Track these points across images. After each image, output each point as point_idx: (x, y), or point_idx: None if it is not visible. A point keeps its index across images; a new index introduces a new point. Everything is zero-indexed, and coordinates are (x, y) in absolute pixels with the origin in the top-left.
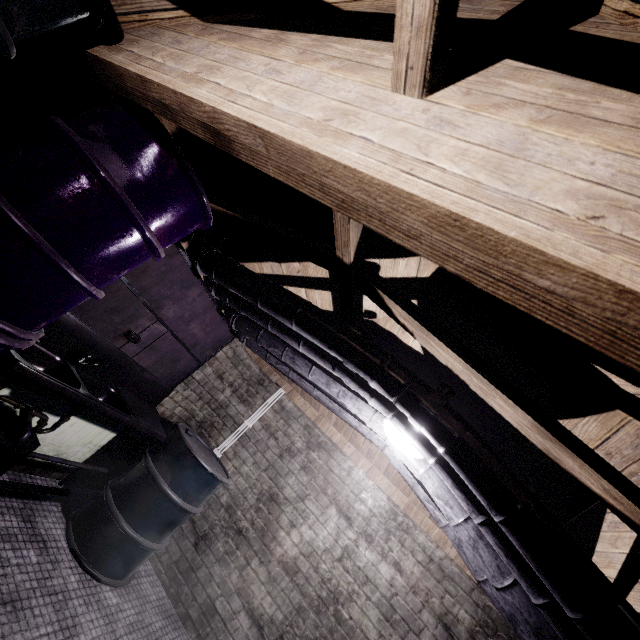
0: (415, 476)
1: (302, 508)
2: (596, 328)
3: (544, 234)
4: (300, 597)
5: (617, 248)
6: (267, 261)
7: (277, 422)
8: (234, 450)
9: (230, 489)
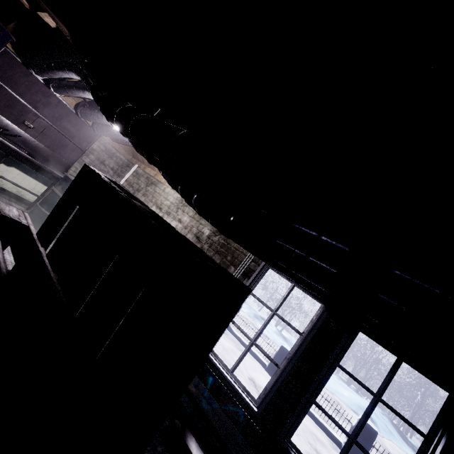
0: None
1: None
2: None
3: None
4: None
5: None
6: None
7: (134, 180)
8: None
9: None
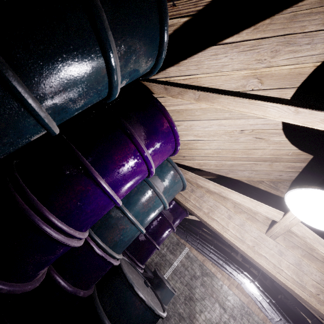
0: (257, 299)
1: (204, 303)
2: (320, 315)
3: (309, 298)
4: None
5: (322, 304)
6: None
7: (187, 263)
8: (171, 276)
9: None
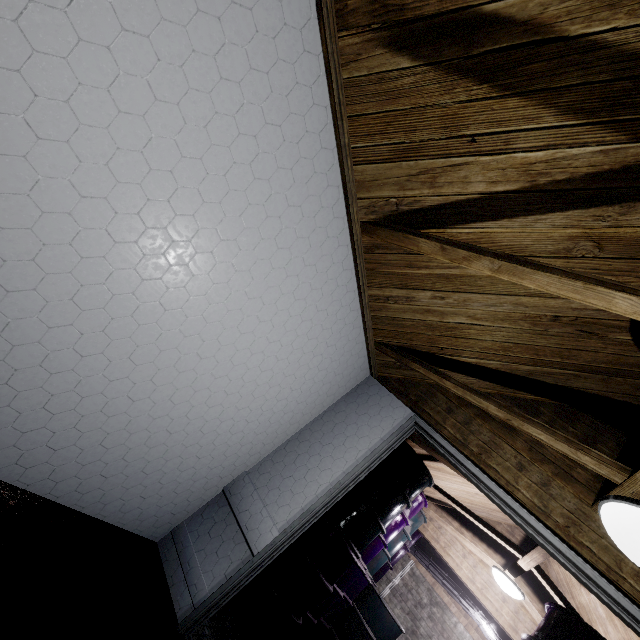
0: None
1: None
2: None
3: None
4: None
5: None
6: None
7: (411, 583)
8: (389, 597)
9: None
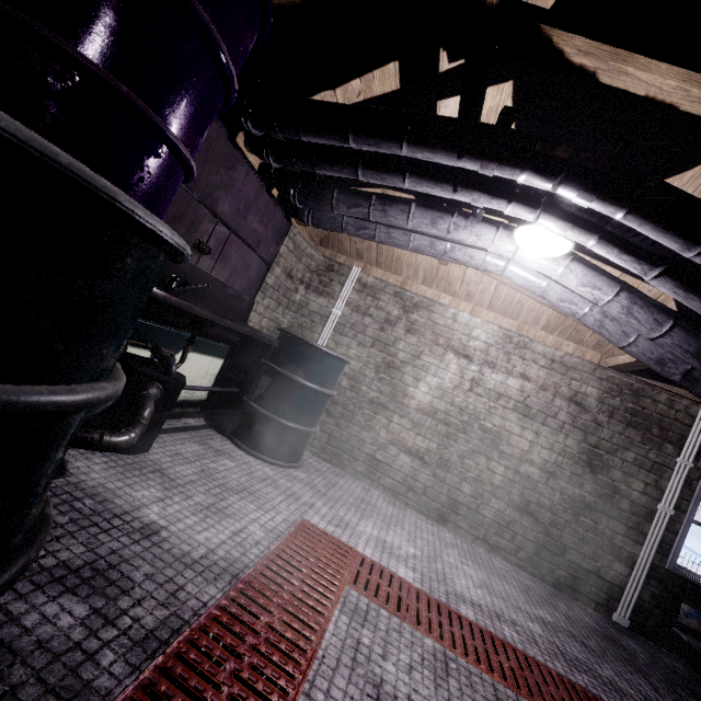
0: (552, 278)
1: (421, 364)
2: None
3: None
4: (446, 427)
5: None
6: (316, 93)
7: (364, 301)
8: (334, 341)
9: (346, 373)
